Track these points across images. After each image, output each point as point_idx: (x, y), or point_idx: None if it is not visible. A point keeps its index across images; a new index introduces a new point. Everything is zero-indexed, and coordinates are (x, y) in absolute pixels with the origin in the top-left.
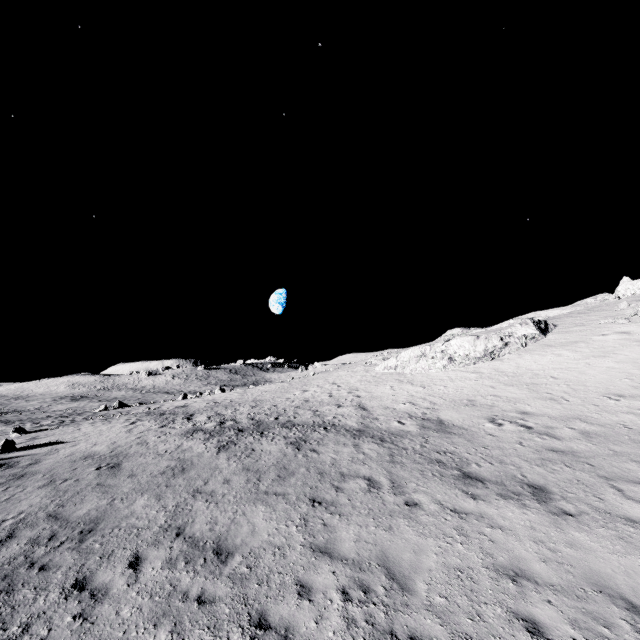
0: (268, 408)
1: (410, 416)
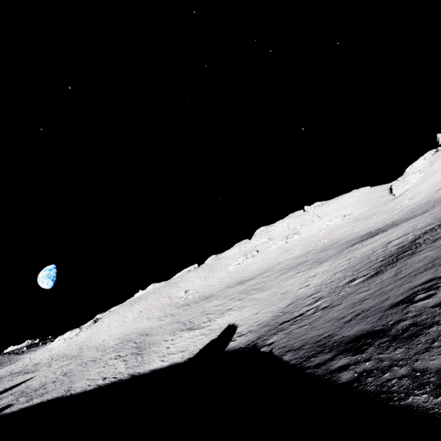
0: None
1: (35, 364)
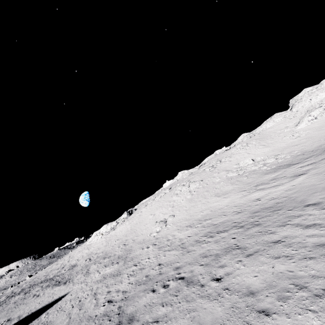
0: (34, 280)
1: (70, 266)
